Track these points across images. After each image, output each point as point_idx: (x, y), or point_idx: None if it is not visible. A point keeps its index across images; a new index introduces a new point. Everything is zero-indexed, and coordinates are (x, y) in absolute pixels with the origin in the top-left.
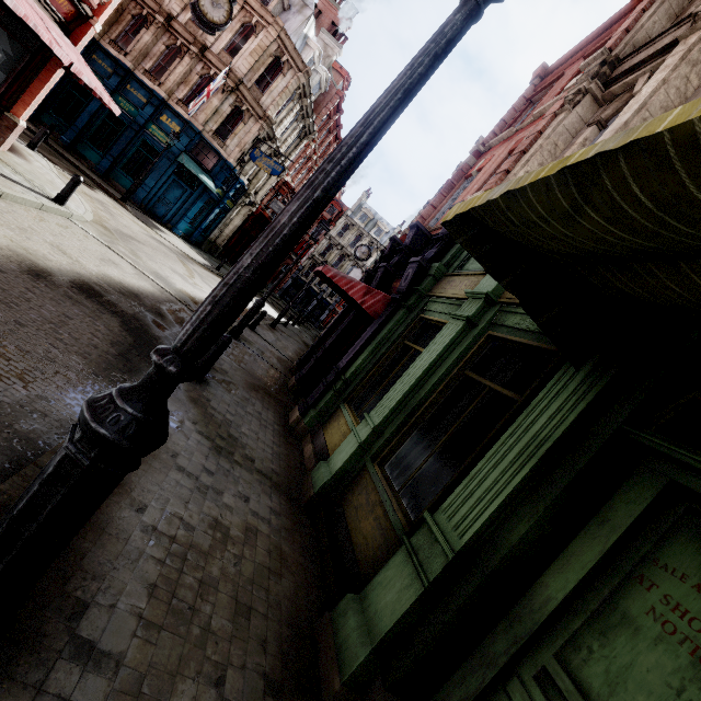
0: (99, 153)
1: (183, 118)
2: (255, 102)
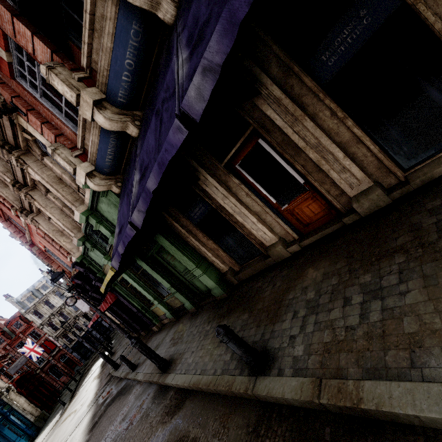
0: None
1: None
2: None
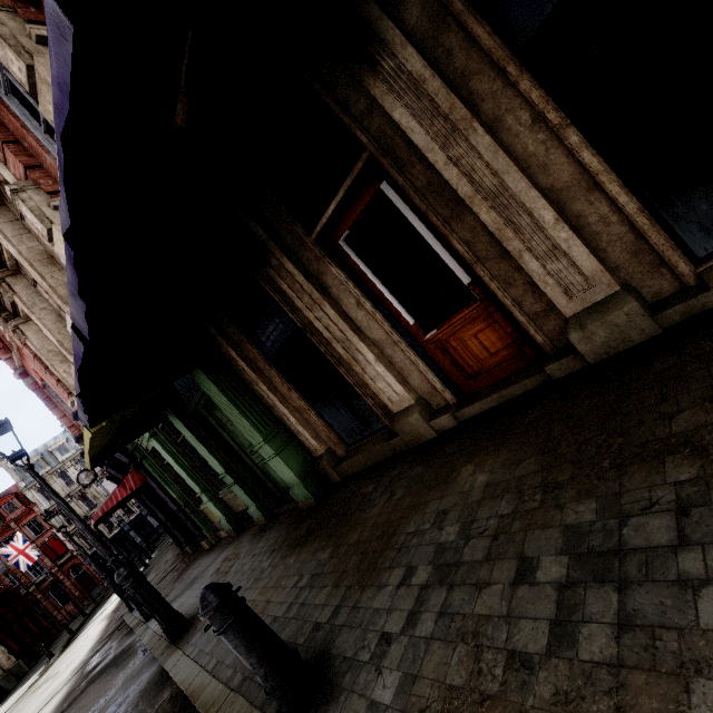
0: None
1: None
2: None
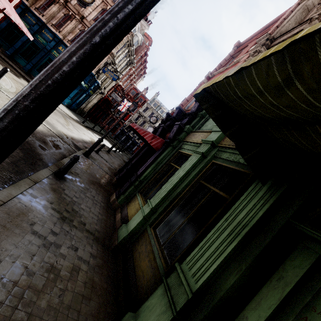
0: (25, 61)
1: None
2: None
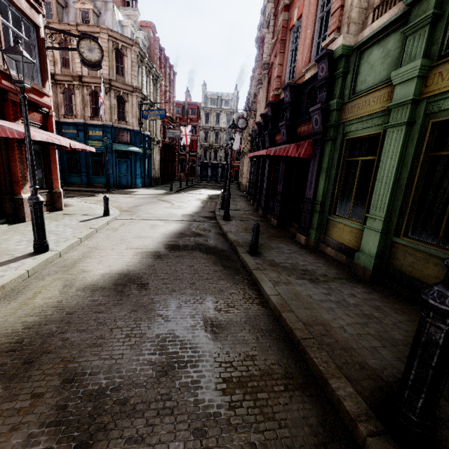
0: (77, 176)
1: (99, 125)
2: (124, 85)
